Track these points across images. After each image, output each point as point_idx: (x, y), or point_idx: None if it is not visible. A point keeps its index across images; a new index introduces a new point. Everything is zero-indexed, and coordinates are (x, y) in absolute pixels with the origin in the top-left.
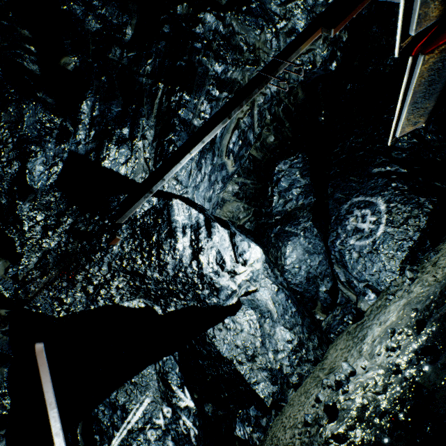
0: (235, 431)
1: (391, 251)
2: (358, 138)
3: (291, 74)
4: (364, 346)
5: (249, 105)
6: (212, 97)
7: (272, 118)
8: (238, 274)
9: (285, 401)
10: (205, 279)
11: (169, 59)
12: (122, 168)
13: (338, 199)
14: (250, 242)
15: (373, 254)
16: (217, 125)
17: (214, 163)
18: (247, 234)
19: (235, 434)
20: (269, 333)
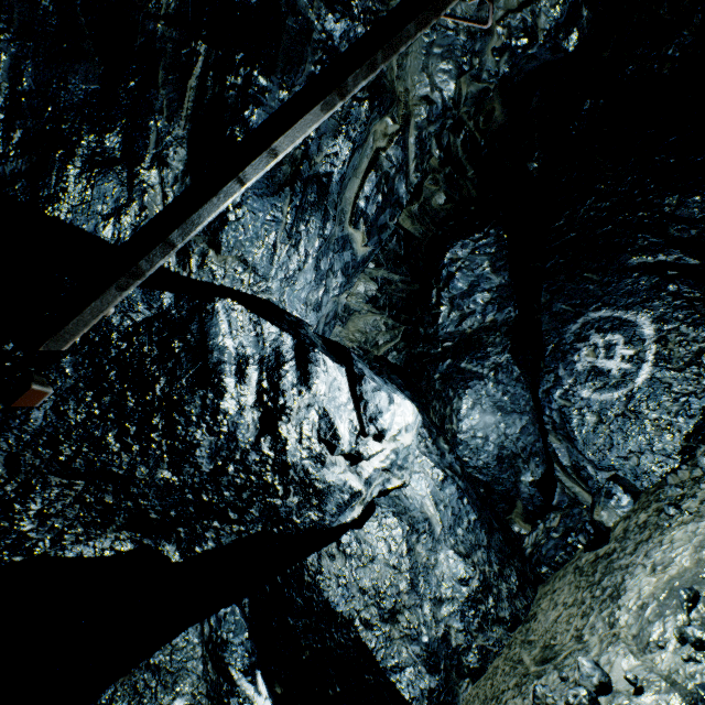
0: None
1: (664, 414)
2: (602, 201)
3: (485, 58)
4: (619, 614)
5: (400, 122)
6: None
7: (444, 156)
8: (366, 459)
9: None
10: (293, 474)
11: None
12: (107, 226)
13: (560, 314)
14: (393, 393)
15: (628, 419)
16: (308, 110)
17: (326, 234)
18: (391, 373)
19: None
20: (425, 563)
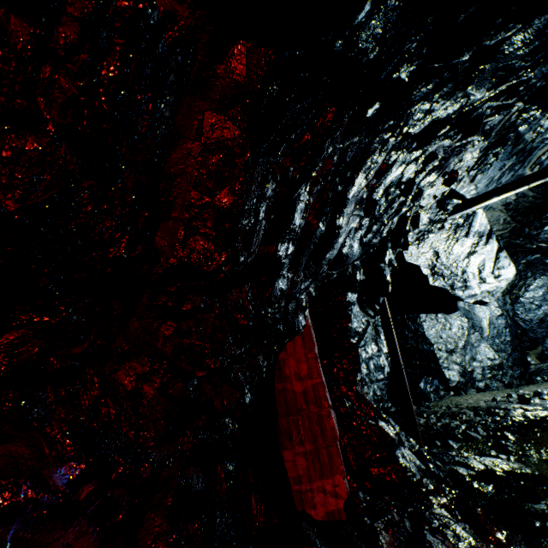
0: (420, 384)
1: None
2: None
3: None
4: None
5: None
6: None
7: None
8: (486, 283)
9: (464, 392)
10: (464, 275)
11: (544, 80)
12: None
13: None
14: (510, 262)
15: None
16: None
17: (515, 174)
18: None
19: (419, 385)
20: (472, 343)
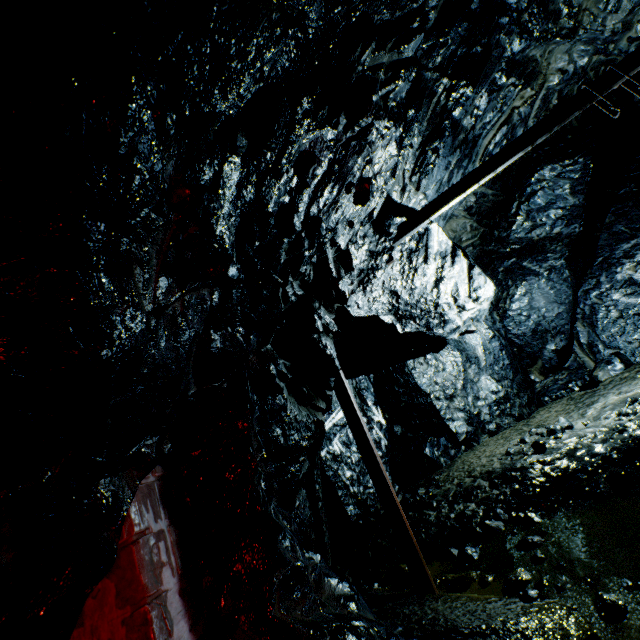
0: (425, 451)
1: None
2: None
3: (620, 43)
4: (589, 411)
5: (536, 89)
6: (496, 87)
7: (559, 101)
8: (467, 311)
9: (477, 442)
10: (438, 309)
11: (465, 45)
12: None
13: (617, 234)
14: (486, 278)
15: None
16: (516, 155)
17: (465, 172)
18: None
19: (425, 452)
20: (472, 379)
